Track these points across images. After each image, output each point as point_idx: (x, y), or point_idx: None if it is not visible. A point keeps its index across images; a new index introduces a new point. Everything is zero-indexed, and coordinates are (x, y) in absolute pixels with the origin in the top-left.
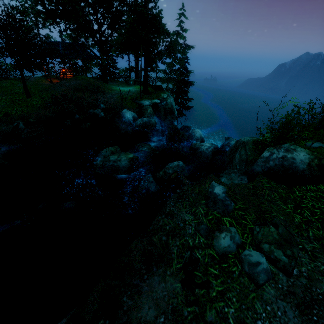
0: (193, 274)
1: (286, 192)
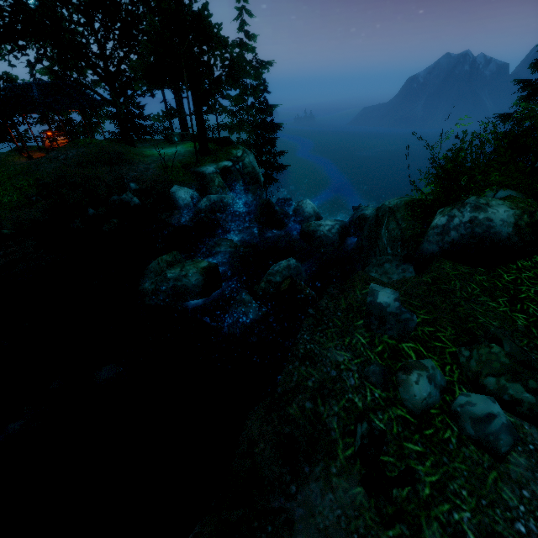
0: (378, 461)
1: (488, 278)
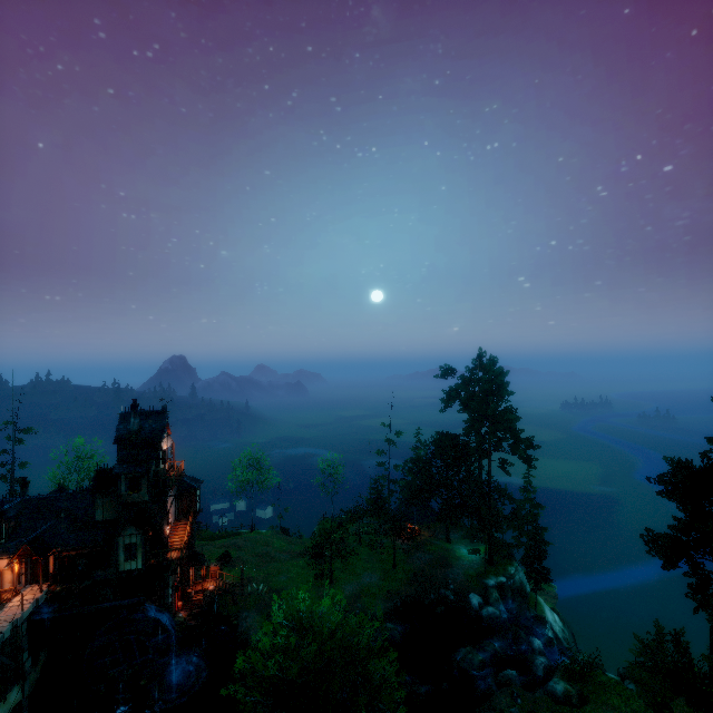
0: None
1: (552, 705)
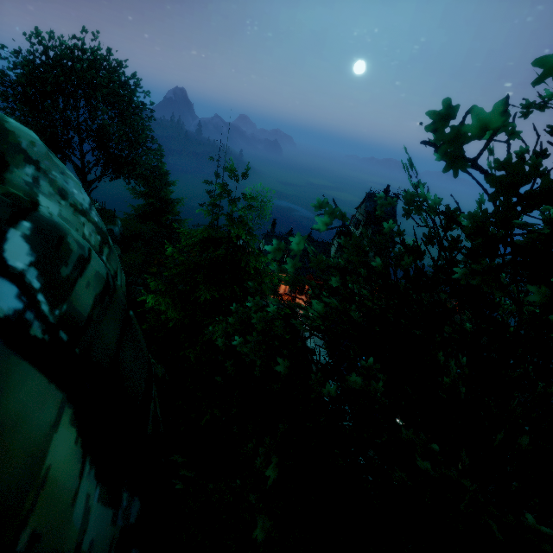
0: None
1: None
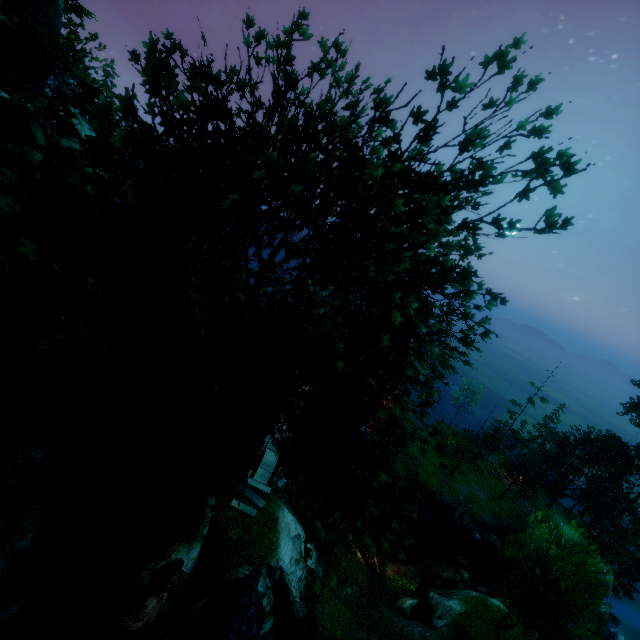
0: None
1: None
